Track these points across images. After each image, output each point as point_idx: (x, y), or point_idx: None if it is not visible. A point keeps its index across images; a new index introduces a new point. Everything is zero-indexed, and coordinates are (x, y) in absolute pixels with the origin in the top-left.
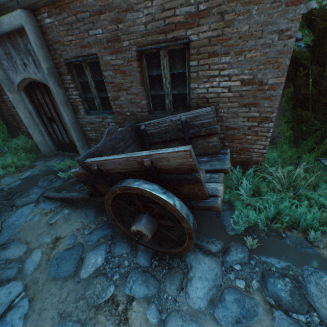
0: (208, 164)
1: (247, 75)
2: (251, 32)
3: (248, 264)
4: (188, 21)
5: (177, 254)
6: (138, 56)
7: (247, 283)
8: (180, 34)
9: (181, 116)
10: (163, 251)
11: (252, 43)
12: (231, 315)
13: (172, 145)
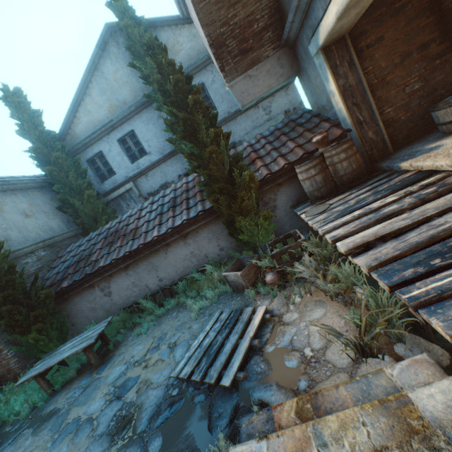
0: None
1: None
2: None
3: None
4: None
5: None
6: None
7: None
8: None
9: None
10: None
11: None
12: None
13: None
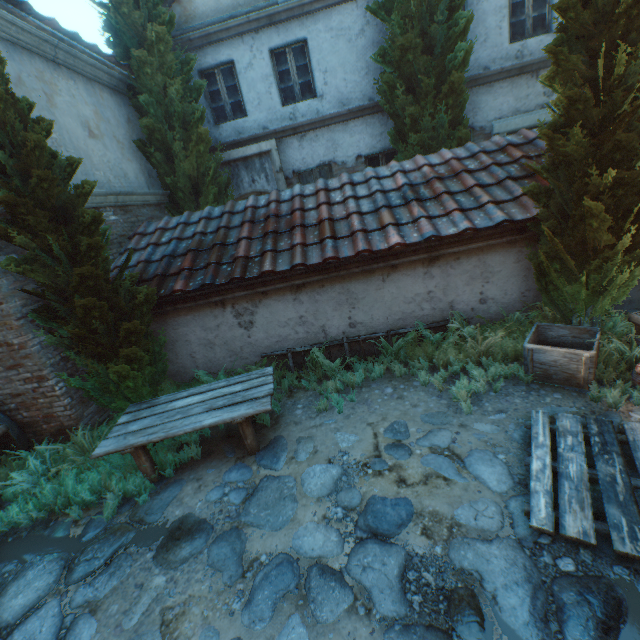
0: None
1: None
2: None
3: None
4: None
5: None
6: None
7: None
8: None
9: None
10: None
11: None
12: None
13: None
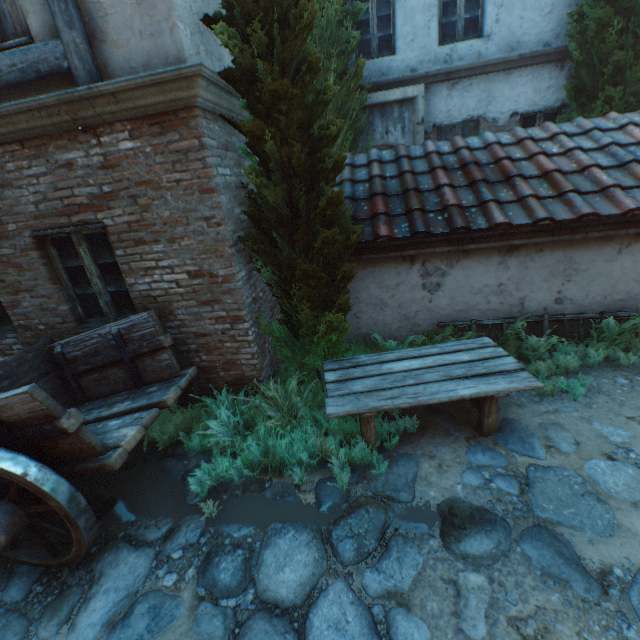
0: (148, 397)
1: (192, 266)
2: (176, 218)
3: (195, 545)
4: (95, 203)
5: (77, 560)
6: (38, 243)
7: (180, 576)
8: (90, 218)
9: (113, 326)
10: (59, 563)
11: (181, 229)
12: (132, 634)
13: (111, 373)
